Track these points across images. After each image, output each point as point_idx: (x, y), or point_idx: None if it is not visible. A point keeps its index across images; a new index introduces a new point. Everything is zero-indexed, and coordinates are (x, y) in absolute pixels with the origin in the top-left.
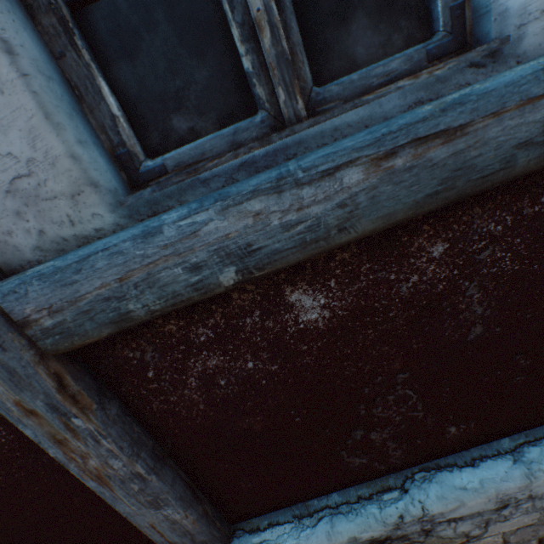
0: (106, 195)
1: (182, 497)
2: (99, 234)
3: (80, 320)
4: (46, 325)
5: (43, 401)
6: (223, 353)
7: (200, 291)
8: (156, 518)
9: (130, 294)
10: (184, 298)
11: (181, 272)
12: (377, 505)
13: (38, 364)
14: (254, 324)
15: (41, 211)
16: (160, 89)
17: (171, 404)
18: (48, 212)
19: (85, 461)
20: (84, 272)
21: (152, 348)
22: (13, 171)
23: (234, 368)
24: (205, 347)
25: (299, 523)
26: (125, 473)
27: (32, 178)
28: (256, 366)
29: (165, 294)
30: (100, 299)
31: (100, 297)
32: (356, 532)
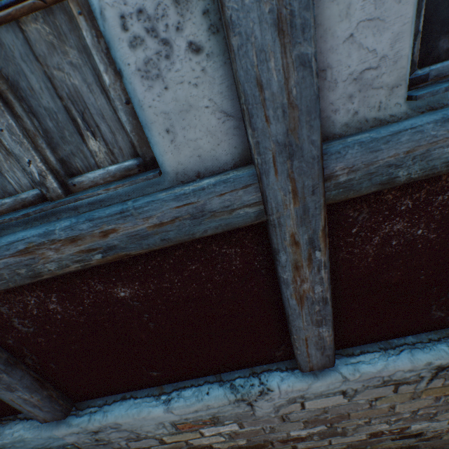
0: (405, 90)
1: (332, 322)
2: (390, 119)
3: (362, 179)
4: (339, 181)
5: (308, 236)
6: (408, 220)
7: (448, 167)
8: (312, 333)
9: (405, 164)
10: (435, 172)
11: (447, 151)
12: (445, 344)
13: (322, 208)
14: (441, 201)
15: (365, 97)
16: (445, 15)
17: (351, 255)
18: (369, 99)
19: (300, 285)
20: (389, 143)
21: (367, 211)
22: (367, 64)
23: (407, 233)
24: (400, 214)
25: (385, 352)
26: (318, 297)
27: (375, 71)
28: (421, 234)
29: (426, 167)
30: (385, 165)
31: (386, 163)
32: (432, 359)
